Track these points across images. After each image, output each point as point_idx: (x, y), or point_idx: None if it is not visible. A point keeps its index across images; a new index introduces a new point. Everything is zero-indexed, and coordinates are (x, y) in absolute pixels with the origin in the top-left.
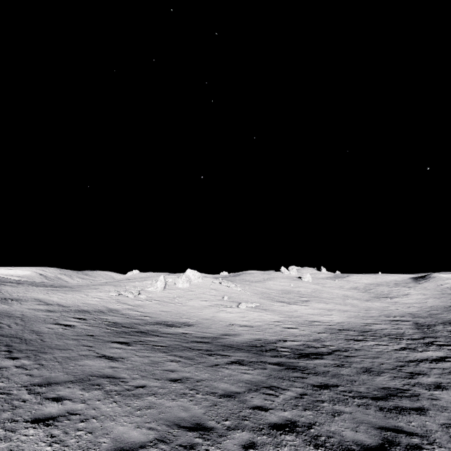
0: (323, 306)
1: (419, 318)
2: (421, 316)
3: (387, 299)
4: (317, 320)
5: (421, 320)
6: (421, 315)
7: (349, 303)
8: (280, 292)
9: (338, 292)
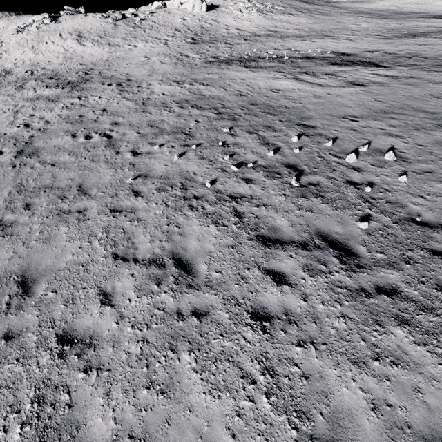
0: None
1: None
2: None
3: None
4: None
5: None
6: None
7: None
8: None
9: None
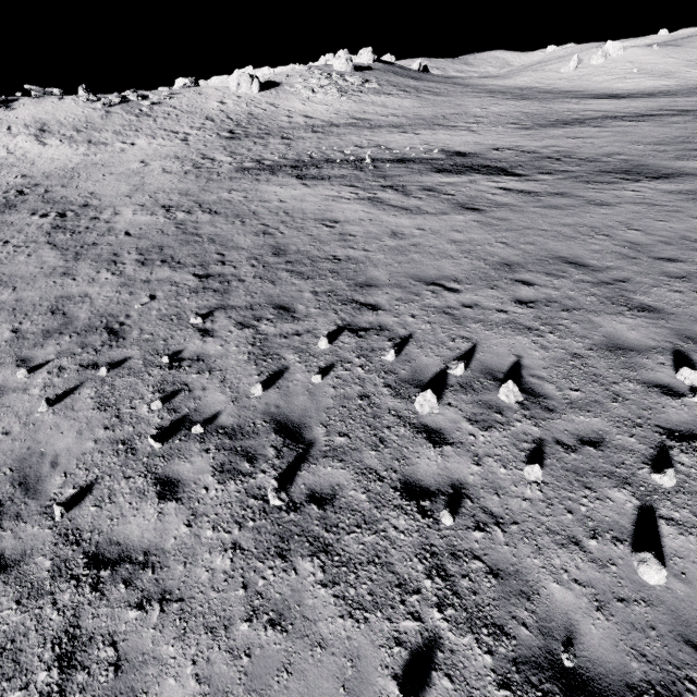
0: None
1: None
2: None
3: None
4: None
5: None
6: None
7: None
8: None
9: None
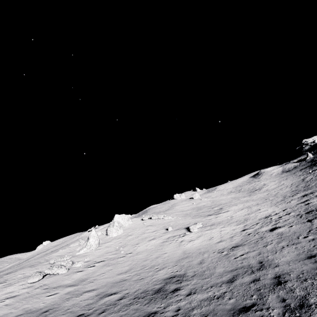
0: (239, 207)
1: (310, 190)
2: (303, 189)
3: (258, 190)
4: (266, 216)
5: (315, 189)
6: (302, 189)
7: (246, 200)
8: (195, 210)
9: (225, 197)
